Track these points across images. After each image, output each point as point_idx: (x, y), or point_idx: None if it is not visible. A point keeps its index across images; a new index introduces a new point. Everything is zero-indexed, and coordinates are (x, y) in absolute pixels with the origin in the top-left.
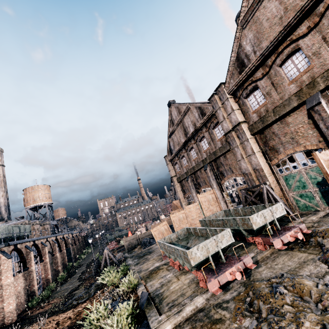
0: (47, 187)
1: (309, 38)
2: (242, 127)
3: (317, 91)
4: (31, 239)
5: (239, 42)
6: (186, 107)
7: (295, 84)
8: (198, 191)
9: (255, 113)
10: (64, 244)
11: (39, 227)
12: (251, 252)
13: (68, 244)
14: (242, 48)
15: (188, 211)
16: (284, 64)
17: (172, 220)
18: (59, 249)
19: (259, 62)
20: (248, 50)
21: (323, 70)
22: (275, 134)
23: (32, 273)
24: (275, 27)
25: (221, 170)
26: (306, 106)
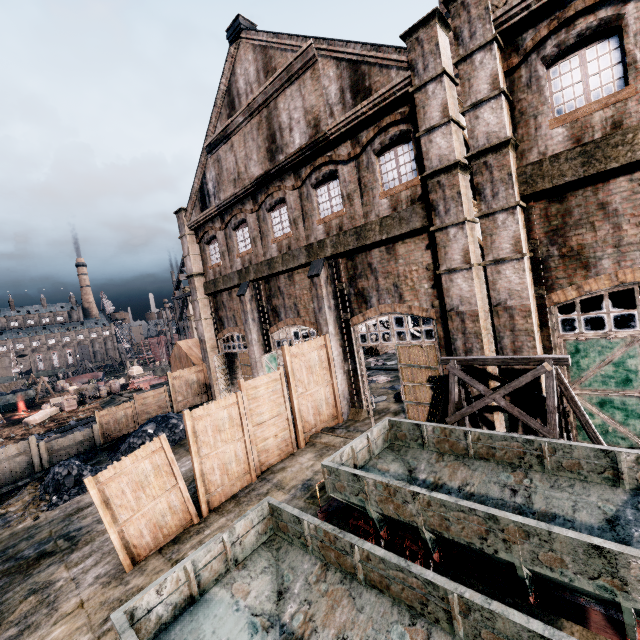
0: None
1: None
2: (511, 160)
3: None
4: None
5: None
6: (302, 53)
7: None
8: (268, 330)
9: (565, 127)
10: None
11: None
12: None
13: None
14: None
15: (249, 398)
16: None
17: (192, 433)
18: None
19: None
20: None
21: None
22: (609, 211)
23: None
24: None
25: (365, 286)
26: None
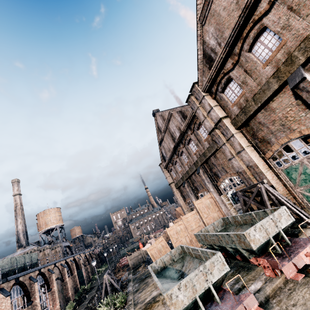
0: (57, 209)
1: (273, 13)
2: (225, 122)
3: (298, 66)
4: (34, 269)
5: (202, 39)
6: (169, 113)
7: (270, 65)
8: (197, 196)
9: (235, 106)
10: (74, 267)
11: (49, 252)
12: (257, 279)
13: (79, 266)
14: (206, 44)
15: (185, 221)
16: (253, 47)
17: (169, 235)
18: (70, 272)
19: (226, 53)
20: (212, 44)
21: (298, 42)
22: (262, 124)
23: (36, 307)
24: (233, 13)
25: (215, 171)
26: (289, 86)
